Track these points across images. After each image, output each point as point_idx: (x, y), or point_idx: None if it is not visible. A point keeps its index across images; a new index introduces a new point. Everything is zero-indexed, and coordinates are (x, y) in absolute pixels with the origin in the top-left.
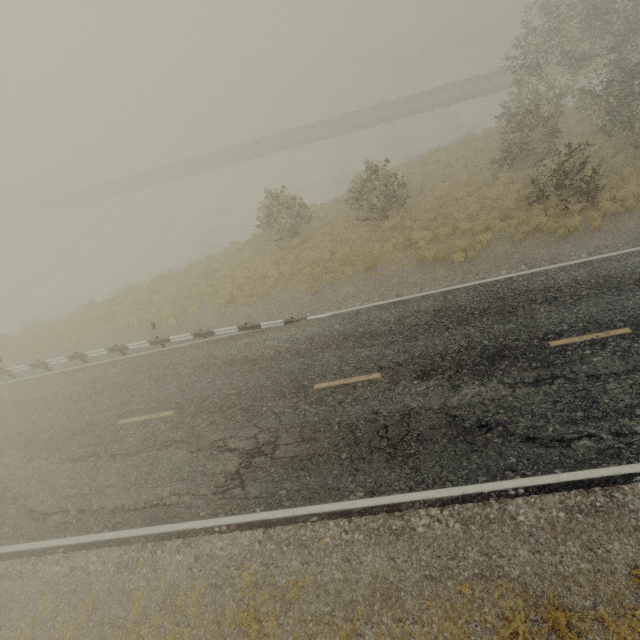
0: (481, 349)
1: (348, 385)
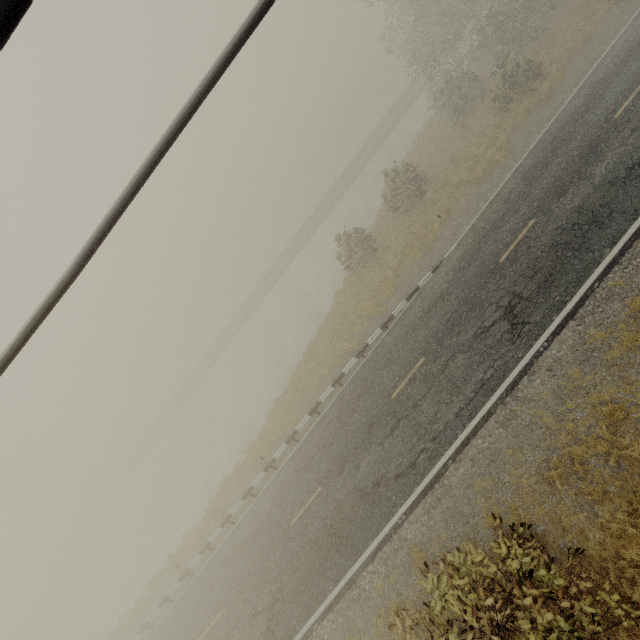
0: (578, 157)
1: (521, 241)
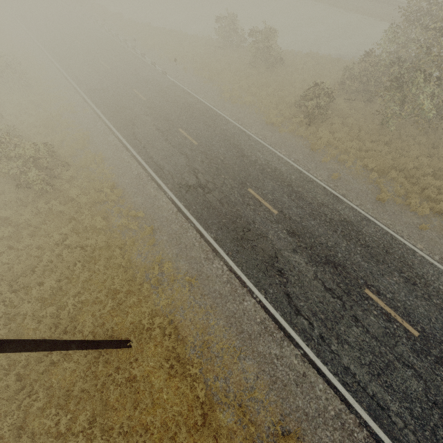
0: (169, 116)
1: (137, 95)
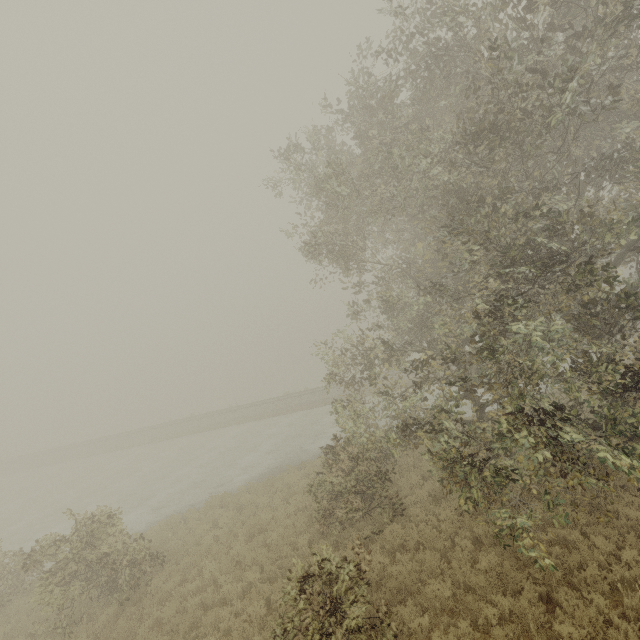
0: None
1: None
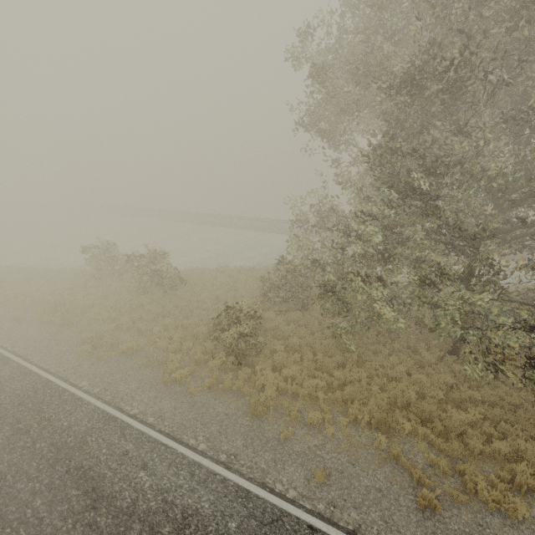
0: None
1: None
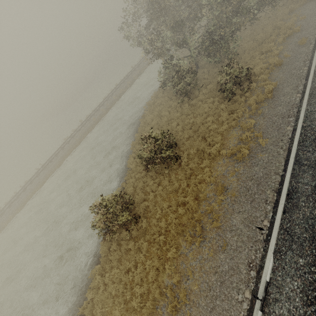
0: None
1: None
